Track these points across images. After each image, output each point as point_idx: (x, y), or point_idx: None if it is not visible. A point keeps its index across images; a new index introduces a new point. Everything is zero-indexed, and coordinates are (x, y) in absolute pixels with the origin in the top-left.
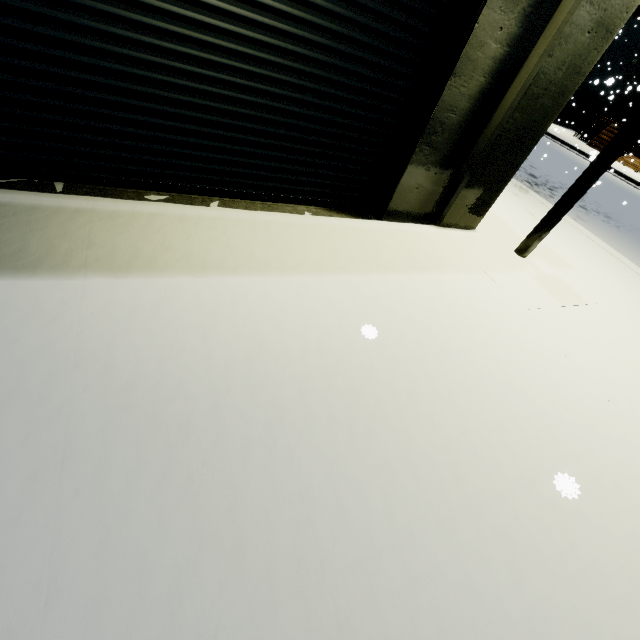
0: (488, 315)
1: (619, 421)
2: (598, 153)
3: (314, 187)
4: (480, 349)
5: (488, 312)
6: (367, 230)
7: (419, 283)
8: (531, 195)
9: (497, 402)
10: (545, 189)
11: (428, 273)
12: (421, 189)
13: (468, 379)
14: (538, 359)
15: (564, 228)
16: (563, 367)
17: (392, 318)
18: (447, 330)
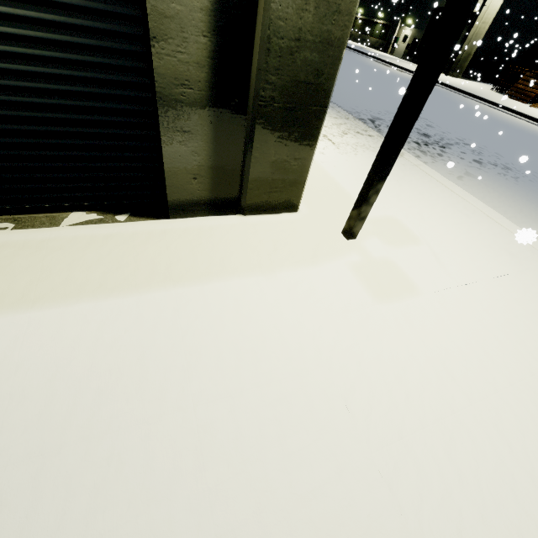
0: (238, 341)
1: (384, 523)
2: (514, 102)
3: (70, 192)
4: (182, 410)
5: (242, 336)
6: (126, 236)
7: (153, 304)
8: (405, 158)
9: (144, 527)
10: (435, 148)
11: (179, 286)
12: (202, 178)
13: (119, 479)
14: (285, 410)
15: (432, 192)
16: (324, 419)
17: (55, 375)
18: (145, 381)
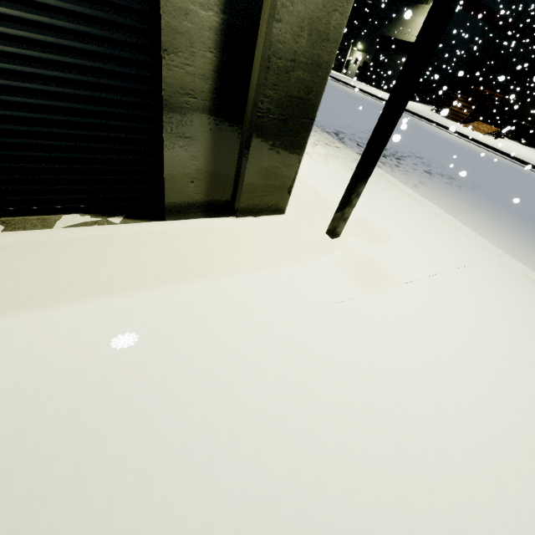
0: (251, 330)
1: (396, 473)
2: (451, 122)
3: (64, 194)
4: (210, 394)
5: (253, 325)
6: (126, 237)
7: (165, 300)
8: None
9: (193, 498)
10: (392, 159)
11: (187, 283)
12: (198, 182)
13: (161, 460)
14: (301, 388)
15: (396, 197)
16: (335, 393)
17: (80, 370)
18: (170, 371)
